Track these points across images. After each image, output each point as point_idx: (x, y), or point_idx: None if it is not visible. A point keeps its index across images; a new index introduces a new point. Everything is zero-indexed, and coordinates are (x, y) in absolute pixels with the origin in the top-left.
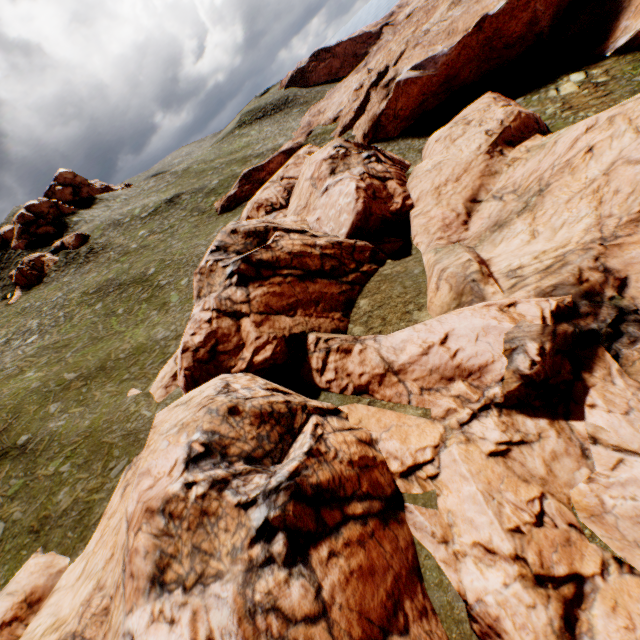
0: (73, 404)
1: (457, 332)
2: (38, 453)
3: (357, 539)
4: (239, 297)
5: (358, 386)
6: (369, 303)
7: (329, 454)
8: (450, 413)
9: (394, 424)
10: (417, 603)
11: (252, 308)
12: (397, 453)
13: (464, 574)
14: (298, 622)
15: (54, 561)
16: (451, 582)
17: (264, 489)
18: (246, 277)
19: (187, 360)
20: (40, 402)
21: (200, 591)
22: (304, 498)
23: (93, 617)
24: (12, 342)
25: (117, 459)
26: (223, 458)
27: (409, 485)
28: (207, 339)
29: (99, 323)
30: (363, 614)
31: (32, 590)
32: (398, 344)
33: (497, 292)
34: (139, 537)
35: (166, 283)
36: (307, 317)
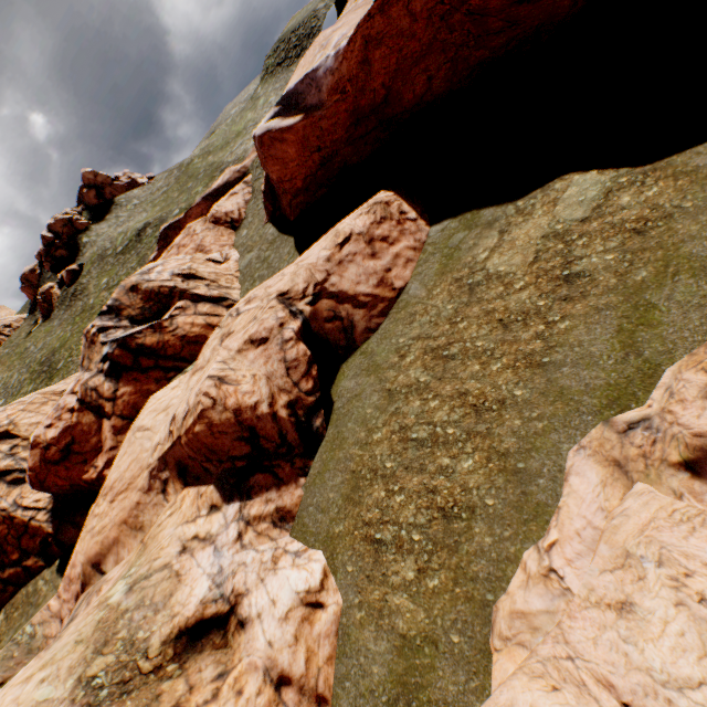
0: None
1: None
2: None
3: None
4: None
5: None
6: None
7: None
8: None
9: None
10: None
11: None
12: None
13: None
14: None
15: None
16: None
17: None
18: None
19: None
20: None
21: None
22: None
23: None
24: None
25: None
26: None
27: None
28: None
29: None
30: None
31: None
32: None
33: None
34: None
35: None
36: None
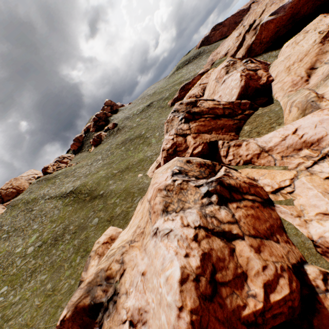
0: (117, 180)
1: (302, 126)
2: (107, 196)
3: (250, 206)
4: (185, 128)
5: (245, 161)
6: (249, 127)
7: (233, 177)
8: (300, 164)
9: (266, 173)
10: (283, 238)
11: (191, 131)
12: (269, 184)
13: (311, 229)
14: (225, 223)
15: (117, 229)
16: (303, 233)
17: (205, 182)
18: (188, 119)
19: (164, 154)
20: (106, 180)
21: (182, 212)
22: (223, 186)
23: (137, 235)
24: (93, 164)
25: (136, 197)
26: (186, 175)
27: (276, 197)
28: (172, 146)
29: (124, 154)
30: (255, 228)
31: (111, 235)
32: (267, 139)
33: (328, 104)
34: (156, 199)
35: (149, 136)
36: (217, 134)
